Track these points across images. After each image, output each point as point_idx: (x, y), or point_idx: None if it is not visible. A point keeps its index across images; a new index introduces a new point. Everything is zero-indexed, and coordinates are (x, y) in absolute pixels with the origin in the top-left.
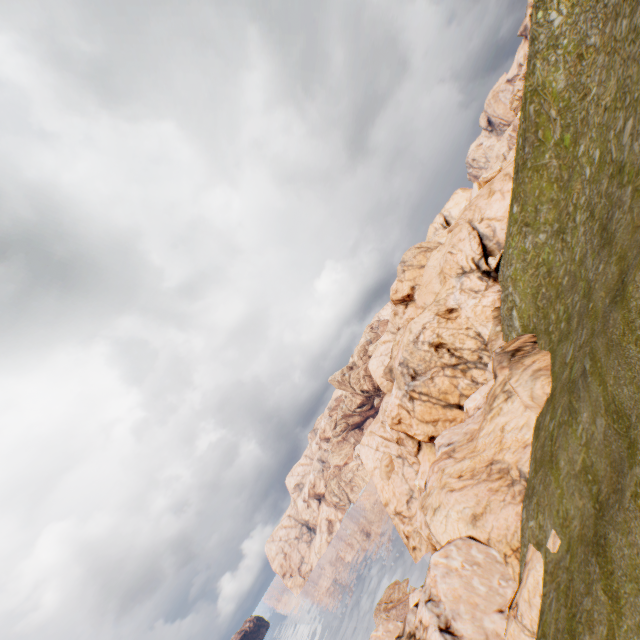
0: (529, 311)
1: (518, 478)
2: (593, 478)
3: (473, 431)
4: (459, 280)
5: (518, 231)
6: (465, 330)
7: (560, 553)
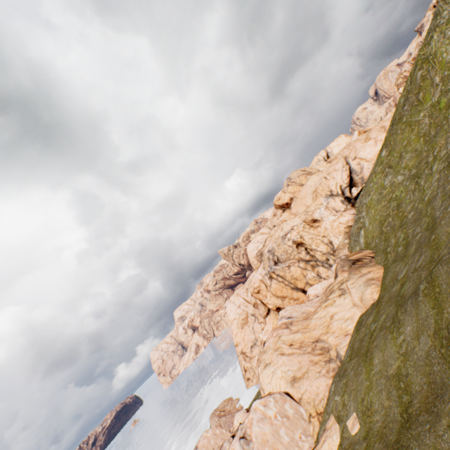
0: (374, 233)
1: (335, 358)
2: (405, 387)
3: (309, 312)
4: (326, 200)
5: (382, 170)
6: (322, 237)
7: (357, 436)
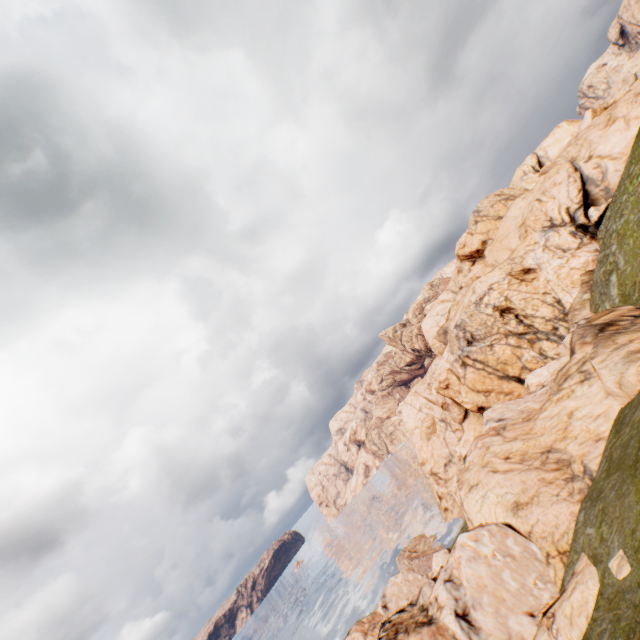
0: (636, 277)
1: (581, 474)
2: None
3: (531, 410)
4: (544, 235)
5: None
6: (541, 295)
7: (627, 581)
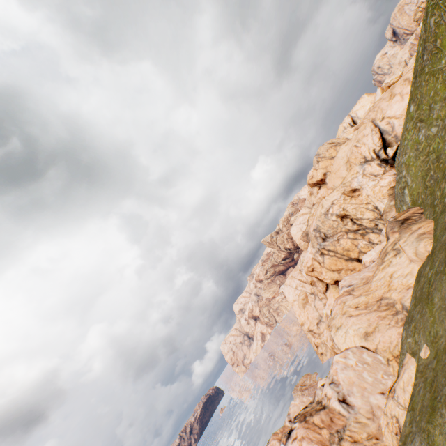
0: (418, 189)
1: (401, 310)
2: None
3: (368, 277)
4: (362, 167)
5: (413, 126)
6: (365, 205)
7: (429, 359)
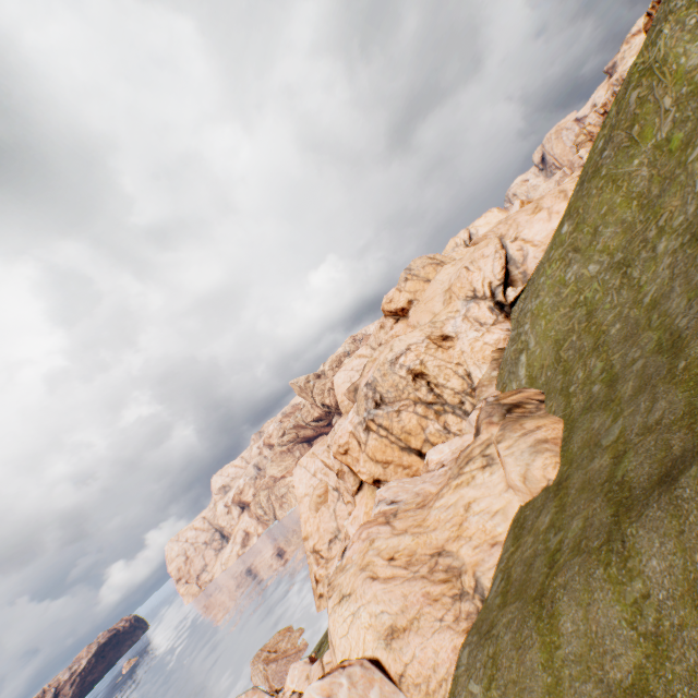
0: (545, 360)
1: (472, 592)
2: None
3: (428, 494)
4: (466, 304)
5: (562, 256)
6: (455, 365)
7: None
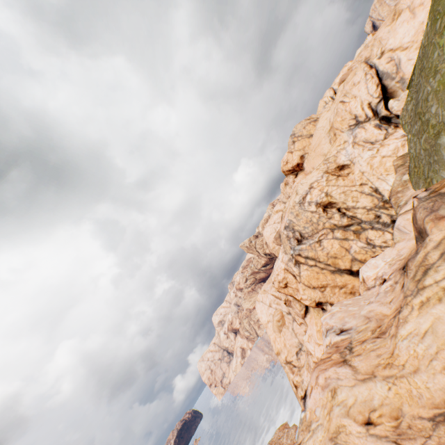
0: None
1: None
2: None
3: (381, 318)
4: (352, 133)
5: None
6: (359, 186)
7: None
